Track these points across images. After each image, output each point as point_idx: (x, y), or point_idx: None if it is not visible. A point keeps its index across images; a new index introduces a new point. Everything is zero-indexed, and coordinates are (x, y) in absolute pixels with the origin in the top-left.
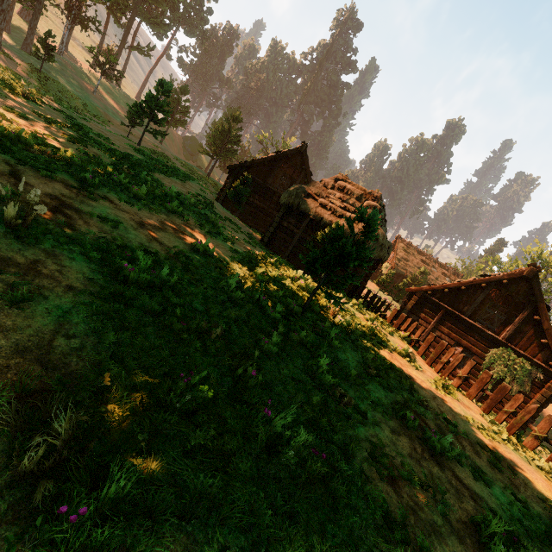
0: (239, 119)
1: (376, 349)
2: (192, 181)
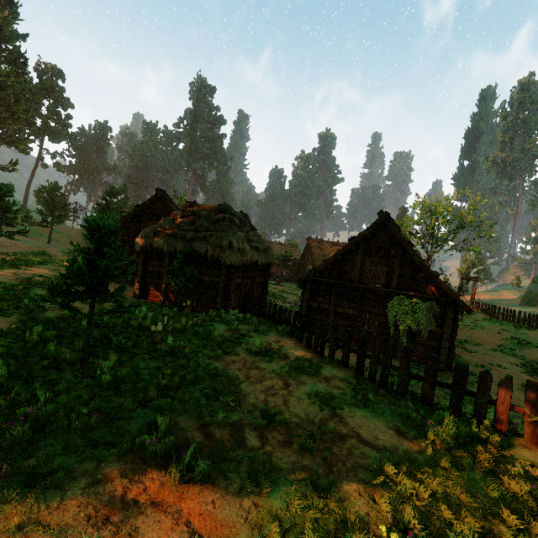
0: (114, 193)
1: (211, 360)
2: (45, 265)
